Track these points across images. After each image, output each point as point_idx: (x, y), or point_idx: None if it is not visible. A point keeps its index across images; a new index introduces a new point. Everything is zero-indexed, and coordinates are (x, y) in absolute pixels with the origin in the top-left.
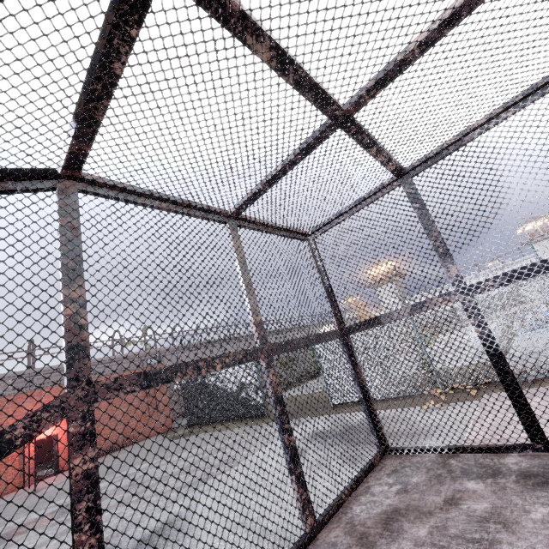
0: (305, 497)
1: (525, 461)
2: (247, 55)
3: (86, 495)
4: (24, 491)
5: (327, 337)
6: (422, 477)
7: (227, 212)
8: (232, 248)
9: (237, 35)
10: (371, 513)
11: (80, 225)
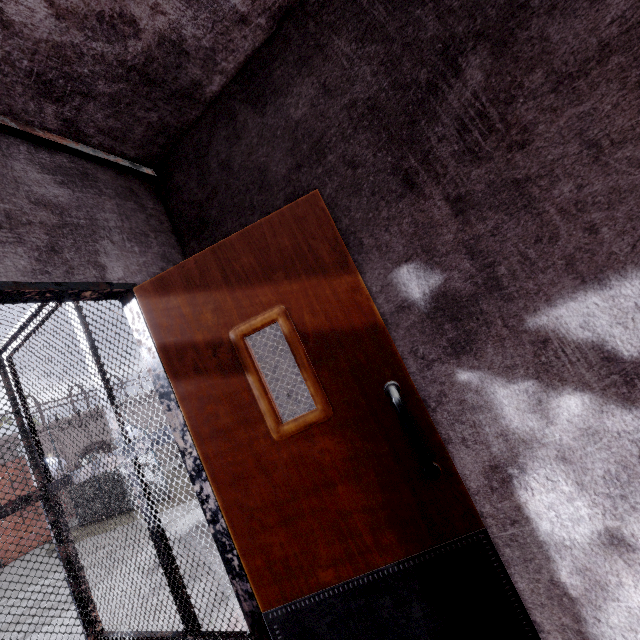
0: None
1: None
2: None
3: None
4: None
5: None
6: None
7: None
8: None
9: None
10: None
11: None
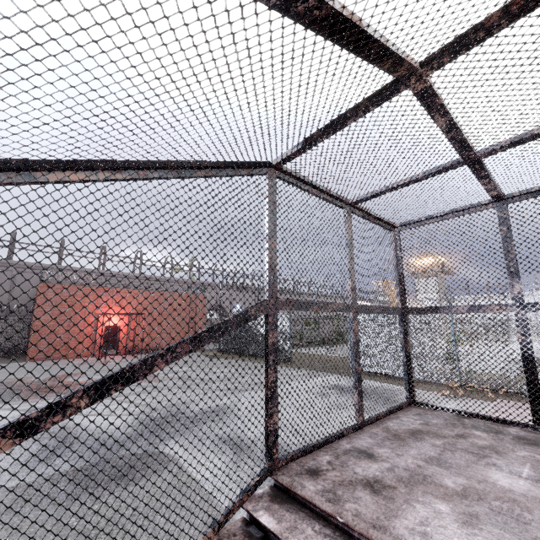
0: (361, 405)
1: (523, 432)
2: (430, 122)
3: (273, 353)
4: (96, 359)
5: (392, 311)
6: (440, 421)
7: (349, 201)
8: (346, 229)
9: (430, 114)
10: (401, 428)
11: (276, 201)
